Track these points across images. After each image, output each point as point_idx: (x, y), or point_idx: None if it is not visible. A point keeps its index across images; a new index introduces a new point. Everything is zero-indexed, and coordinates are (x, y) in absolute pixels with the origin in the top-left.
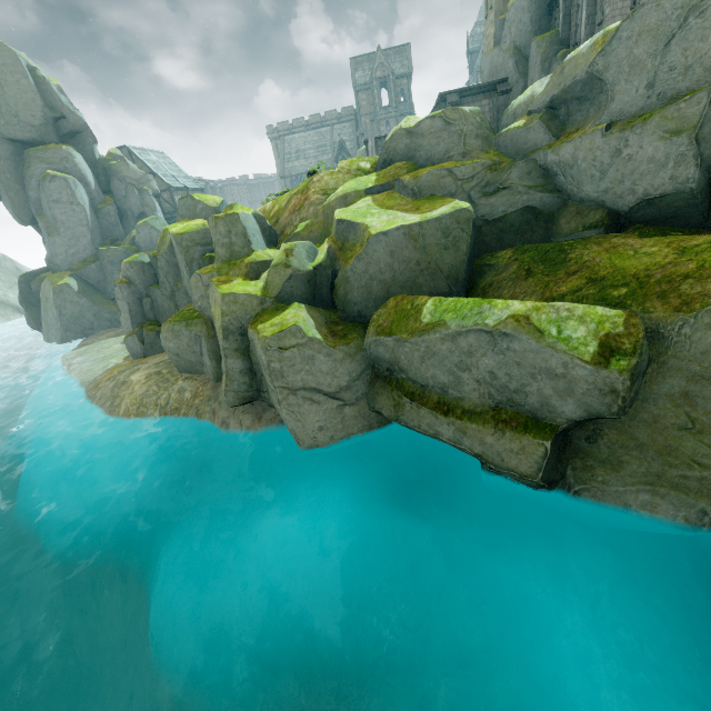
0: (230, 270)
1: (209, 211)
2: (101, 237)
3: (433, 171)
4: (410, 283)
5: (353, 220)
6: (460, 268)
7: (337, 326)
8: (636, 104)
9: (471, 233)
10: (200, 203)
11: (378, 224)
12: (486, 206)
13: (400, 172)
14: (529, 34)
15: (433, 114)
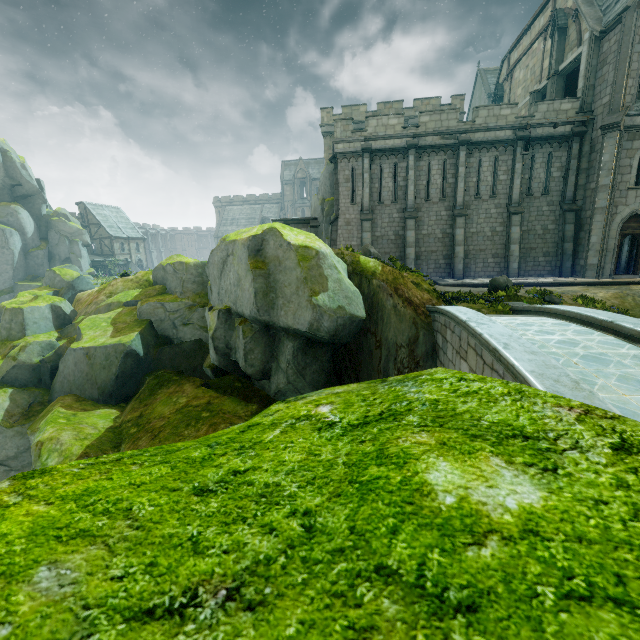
0: (1, 348)
1: (64, 283)
2: (25, 273)
3: (152, 303)
4: (81, 387)
5: (82, 330)
6: (108, 383)
7: (39, 406)
8: (216, 301)
9: (122, 361)
10: (59, 277)
11: (85, 339)
12: (182, 331)
13: (152, 294)
14: (330, 194)
15: (170, 263)
